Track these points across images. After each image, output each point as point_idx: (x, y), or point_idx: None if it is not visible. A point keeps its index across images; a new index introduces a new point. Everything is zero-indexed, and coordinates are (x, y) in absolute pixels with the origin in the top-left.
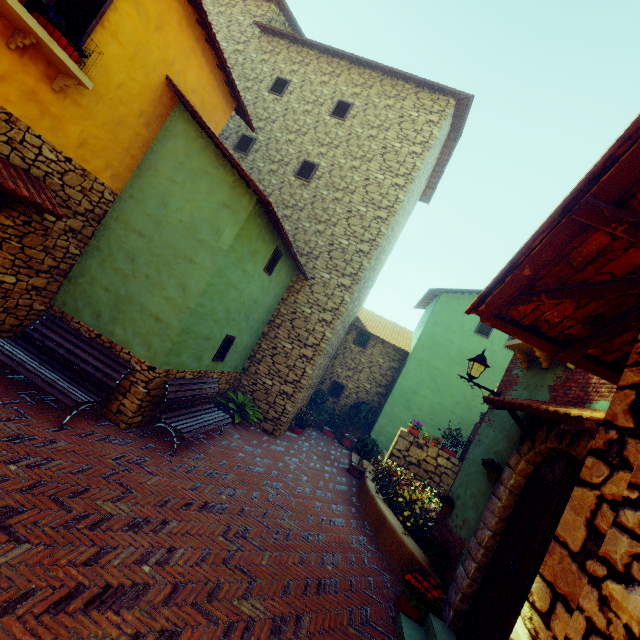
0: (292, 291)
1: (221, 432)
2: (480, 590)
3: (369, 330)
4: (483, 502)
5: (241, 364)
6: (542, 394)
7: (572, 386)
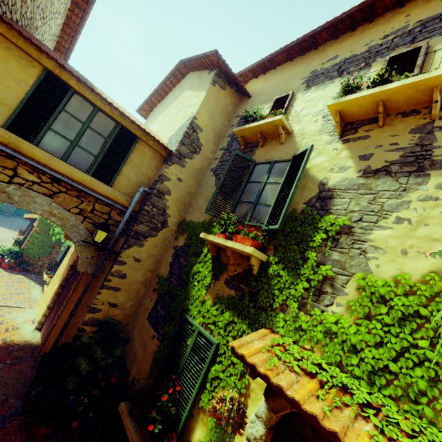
0: None
1: None
2: None
3: None
4: None
5: None
6: None
7: None
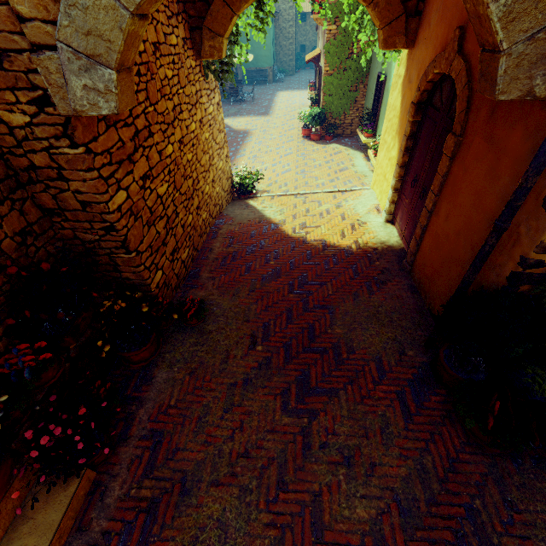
0: (276, 21)
1: (284, 79)
2: None
3: (304, 11)
4: None
5: (275, 59)
6: None
7: None
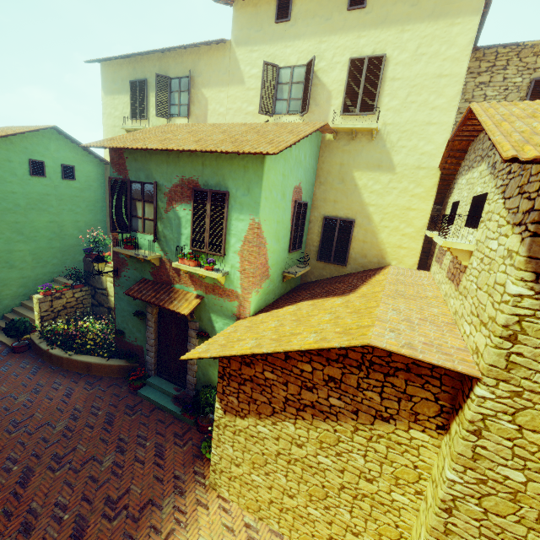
0: None
1: None
2: (159, 358)
3: None
4: (142, 329)
5: None
6: (148, 275)
7: (162, 275)
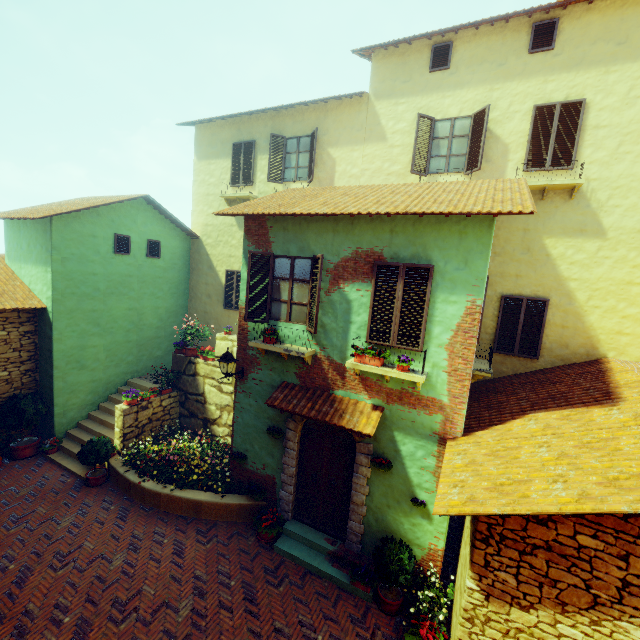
0: None
1: None
2: (298, 493)
3: None
4: (276, 451)
5: None
6: (292, 378)
7: (315, 377)
